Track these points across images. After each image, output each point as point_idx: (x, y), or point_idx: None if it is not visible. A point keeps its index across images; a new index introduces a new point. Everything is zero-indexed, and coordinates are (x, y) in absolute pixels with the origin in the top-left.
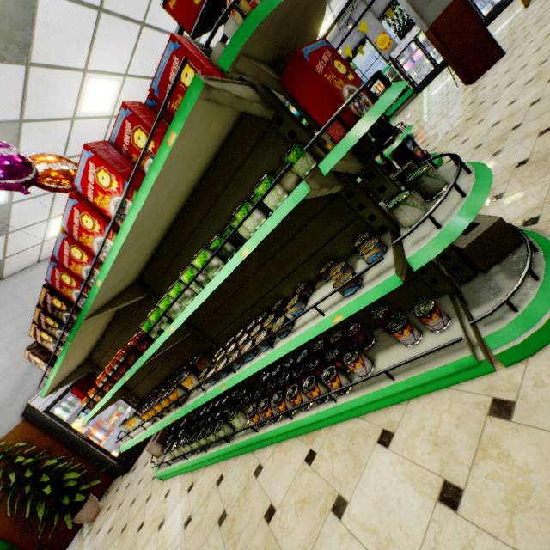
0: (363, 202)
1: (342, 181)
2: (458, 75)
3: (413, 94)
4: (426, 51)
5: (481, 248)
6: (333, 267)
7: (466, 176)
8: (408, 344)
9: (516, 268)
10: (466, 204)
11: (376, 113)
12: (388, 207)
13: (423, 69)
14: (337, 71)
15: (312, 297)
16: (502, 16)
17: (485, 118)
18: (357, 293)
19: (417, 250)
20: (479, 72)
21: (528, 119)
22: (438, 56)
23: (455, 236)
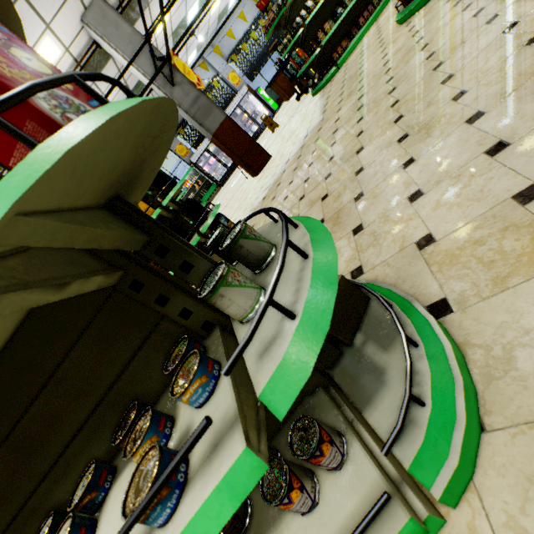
0: (162, 292)
1: (114, 266)
2: (245, 170)
3: (218, 187)
4: (218, 158)
5: (337, 317)
6: (135, 427)
7: (294, 231)
8: (304, 511)
9: (382, 333)
10: (315, 268)
11: (102, 114)
12: (201, 295)
13: (219, 170)
14: (17, 60)
15: (108, 502)
16: (261, 139)
17: (276, 195)
18: (178, 512)
19: (271, 372)
20: (260, 168)
21: (307, 191)
22: (228, 162)
23: (324, 328)
